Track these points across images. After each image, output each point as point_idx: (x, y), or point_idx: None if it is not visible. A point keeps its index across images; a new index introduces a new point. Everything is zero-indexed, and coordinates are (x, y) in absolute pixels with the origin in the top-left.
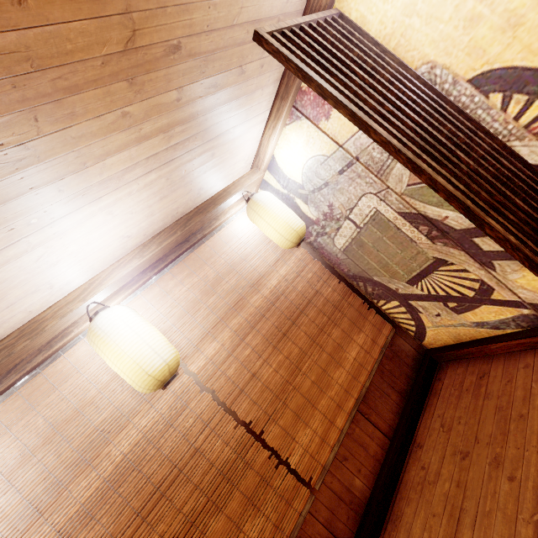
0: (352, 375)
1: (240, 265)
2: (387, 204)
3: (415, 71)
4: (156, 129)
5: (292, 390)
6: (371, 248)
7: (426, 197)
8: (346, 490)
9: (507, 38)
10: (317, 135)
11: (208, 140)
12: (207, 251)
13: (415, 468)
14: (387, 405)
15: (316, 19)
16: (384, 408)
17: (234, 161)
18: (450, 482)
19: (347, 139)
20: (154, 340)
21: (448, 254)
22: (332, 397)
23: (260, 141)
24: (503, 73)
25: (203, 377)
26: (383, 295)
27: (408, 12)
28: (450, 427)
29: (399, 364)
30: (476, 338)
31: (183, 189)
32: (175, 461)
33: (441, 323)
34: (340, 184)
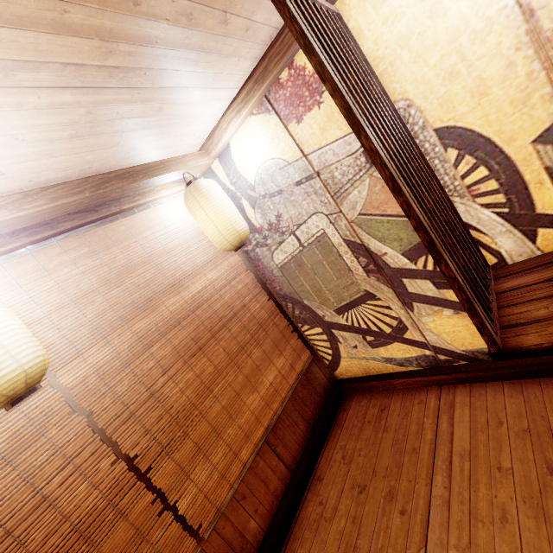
0: (266, 401)
1: (162, 257)
2: (336, 228)
3: (394, 104)
4: (91, 26)
5: (198, 416)
6: (310, 270)
7: (373, 230)
8: (239, 535)
9: (473, 102)
10: (283, 136)
11: (160, 87)
12: (120, 231)
13: (313, 504)
14: (295, 435)
15: (320, 4)
16: (291, 439)
17: (182, 132)
18: (346, 518)
19: (313, 150)
20: (9, 332)
21: (378, 289)
22: (241, 425)
23: (218, 122)
24: (463, 133)
25: (78, 394)
26: (309, 320)
27: (402, 43)
28: (350, 459)
29: (312, 392)
30: (382, 372)
31: (108, 138)
32: (2, 519)
33: (356, 355)
34: (294, 196)
